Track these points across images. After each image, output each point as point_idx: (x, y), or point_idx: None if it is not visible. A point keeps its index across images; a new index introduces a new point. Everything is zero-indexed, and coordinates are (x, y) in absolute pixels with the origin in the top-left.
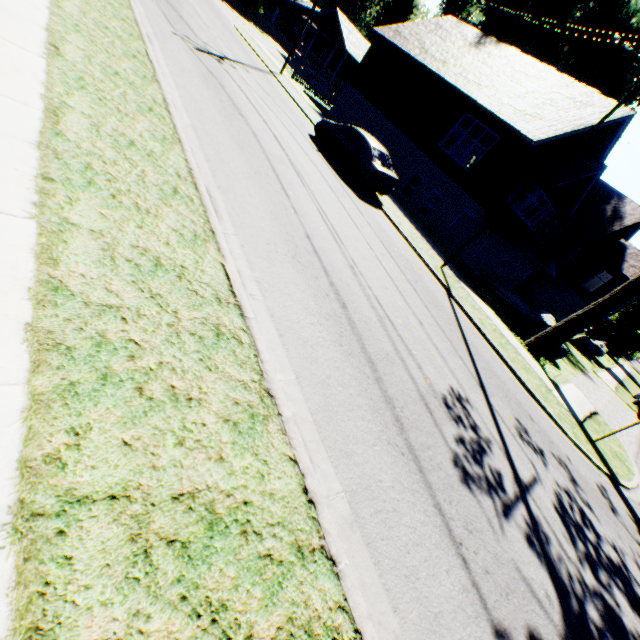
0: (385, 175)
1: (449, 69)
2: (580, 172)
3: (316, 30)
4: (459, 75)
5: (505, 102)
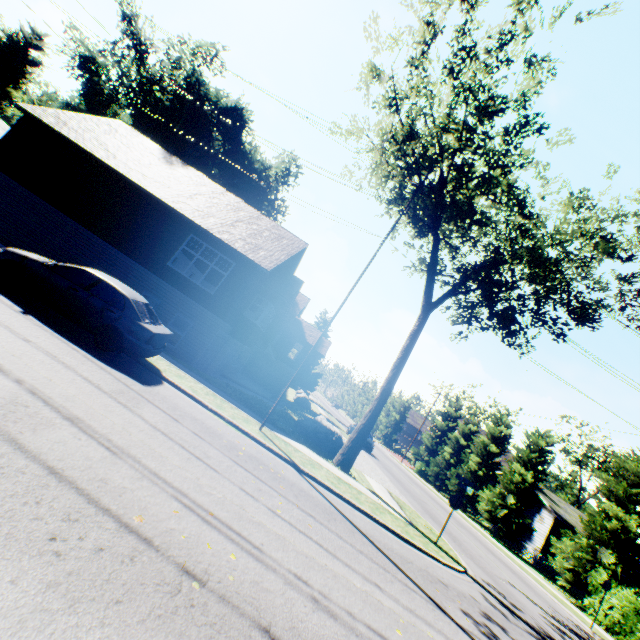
0: (162, 335)
1: (154, 184)
2: (293, 288)
3: None
4: (168, 193)
5: (226, 229)
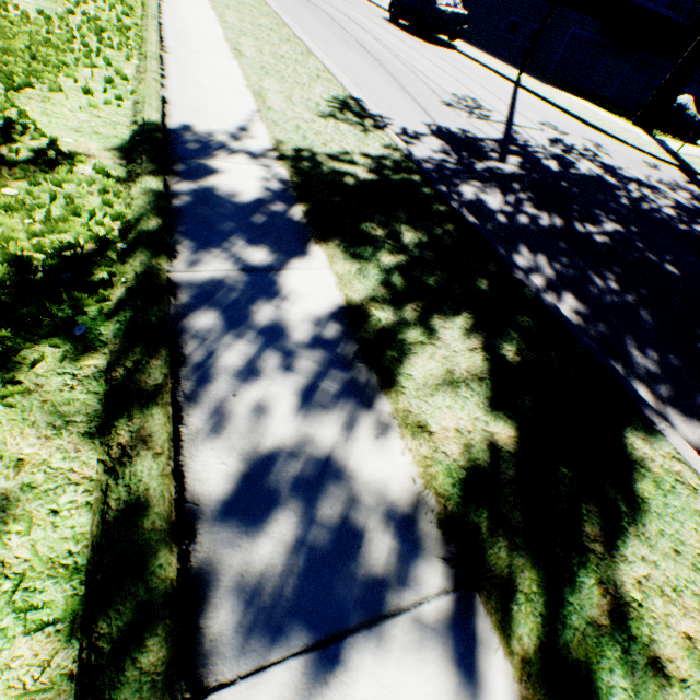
0: (451, 14)
1: None
2: None
3: None
4: None
5: None
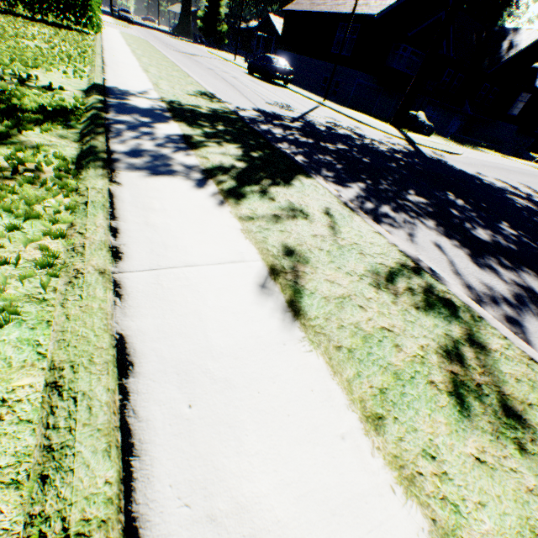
0: (282, 69)
1: (327, 5)
2: (425, 20)
3: (265, 37)
4: (333, 5)
5: (361, 4)
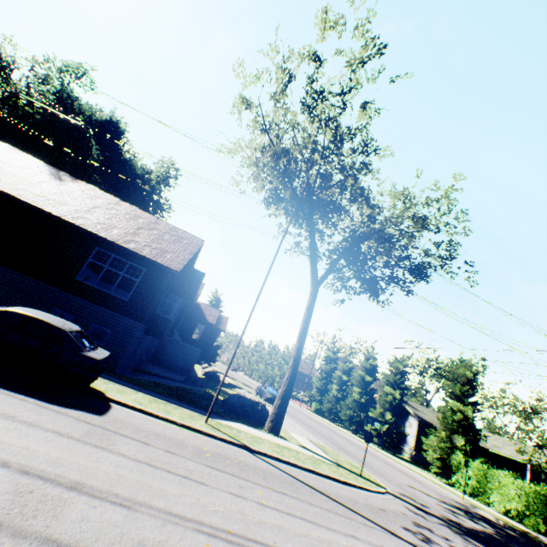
0: (104, 359)
1: (49, 202)
2: (198, 281)
3: None
4: (66, 209)
5: (131, 238)
